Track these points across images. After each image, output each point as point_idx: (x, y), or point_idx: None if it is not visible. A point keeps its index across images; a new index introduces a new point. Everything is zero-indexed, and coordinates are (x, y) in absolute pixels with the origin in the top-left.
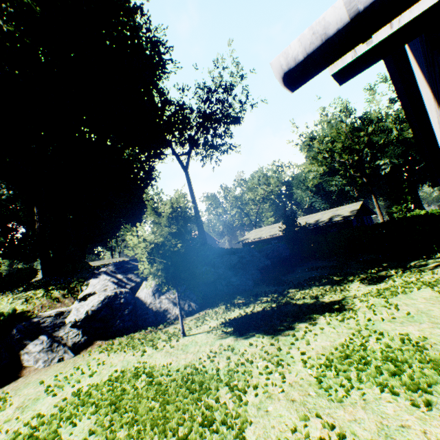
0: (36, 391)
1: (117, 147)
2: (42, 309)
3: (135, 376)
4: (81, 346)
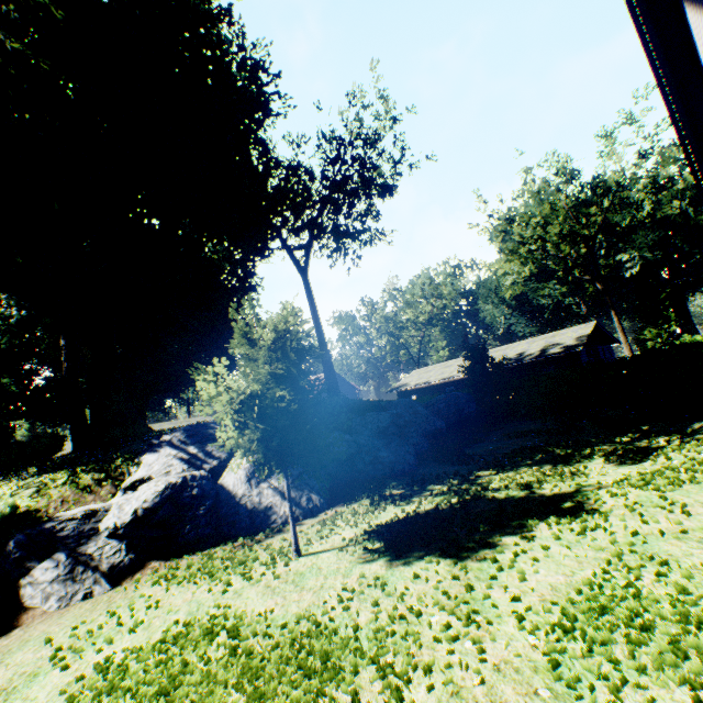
0: (36, 658)
1: (193, 239)
2: (62, 506)
3: (208, 635)
4: (124, 571)
